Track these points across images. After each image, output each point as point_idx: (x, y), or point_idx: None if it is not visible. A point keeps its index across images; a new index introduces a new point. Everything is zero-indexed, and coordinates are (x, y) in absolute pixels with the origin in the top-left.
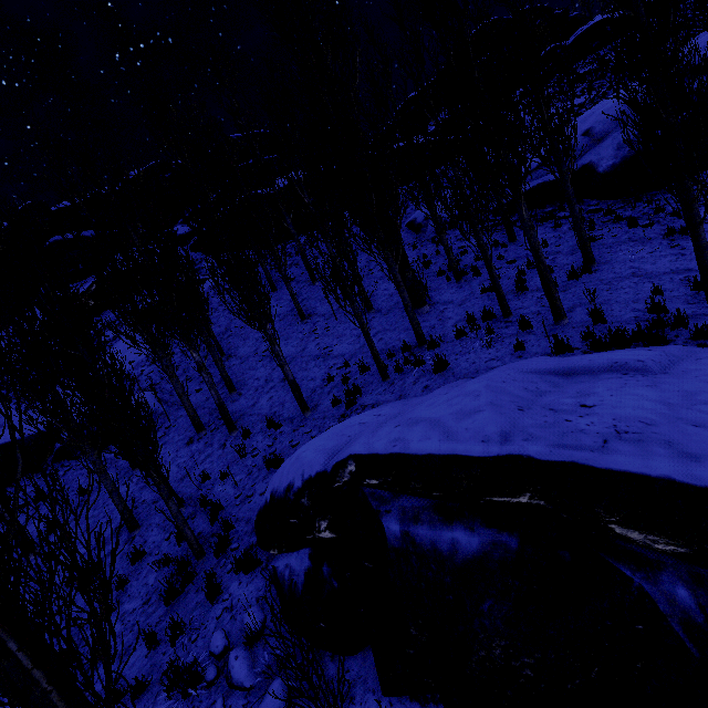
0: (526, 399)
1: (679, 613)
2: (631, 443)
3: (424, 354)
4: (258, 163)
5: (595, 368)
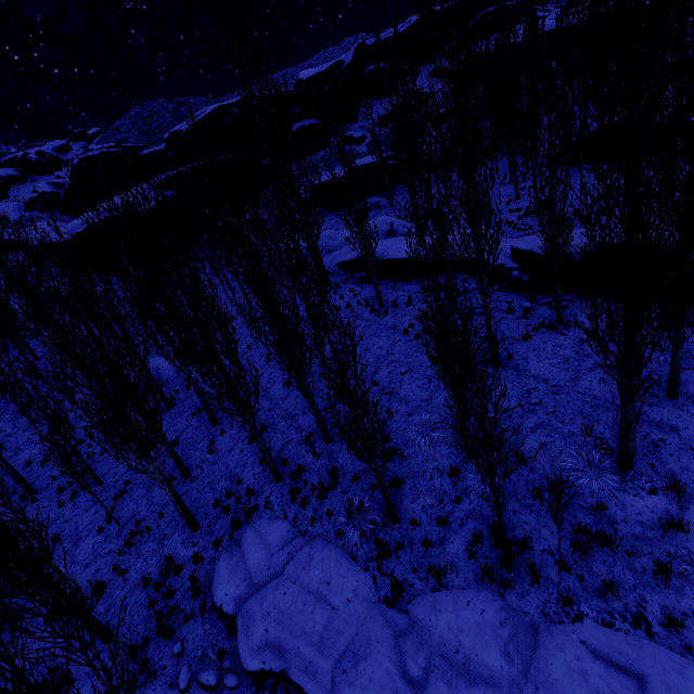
0: None
1: None
2: None
3: None
4: (495, 11)
5: None
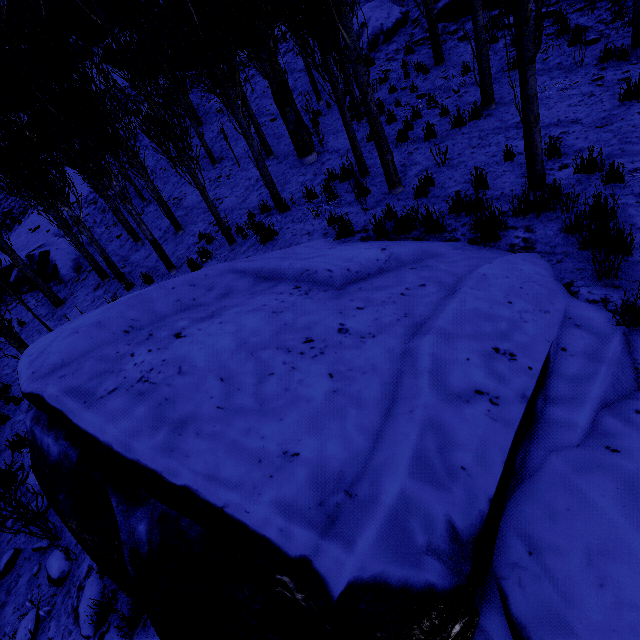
0: (155, 317)
1: (133, 543)
2: (128, 396)
3: (271, 218)
4: None
5: (288, 275)
